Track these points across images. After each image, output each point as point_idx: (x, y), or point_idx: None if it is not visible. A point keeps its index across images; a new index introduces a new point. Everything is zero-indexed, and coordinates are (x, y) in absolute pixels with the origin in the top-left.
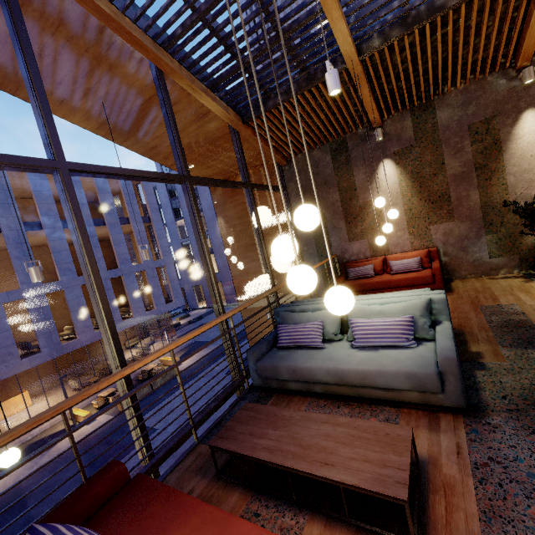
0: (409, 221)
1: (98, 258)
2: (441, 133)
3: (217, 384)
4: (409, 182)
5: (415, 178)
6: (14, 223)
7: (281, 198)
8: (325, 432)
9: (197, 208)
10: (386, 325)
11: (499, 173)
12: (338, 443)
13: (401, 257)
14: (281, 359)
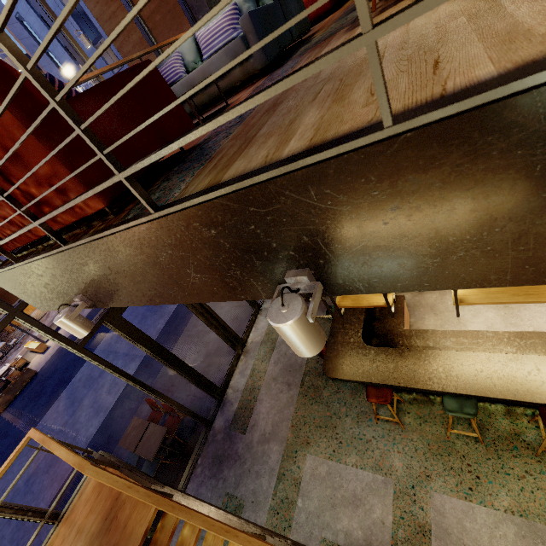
0: None
1: None
2: None
3: None
4: None
5: None
6: None
7: None
8: None
9: None
10: (217, 23)
11: None
12: None
13: None
14: None
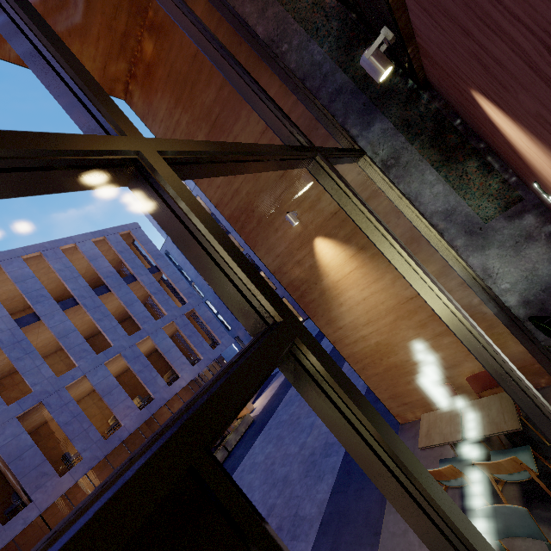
0: None
1: (113, 327)
2: None
3: (301, 408)
4: None
5: None
6: (4, 323)
7: (206, 4)
8: None
9: None
10: None
11: None
12: None
13: None
14: None
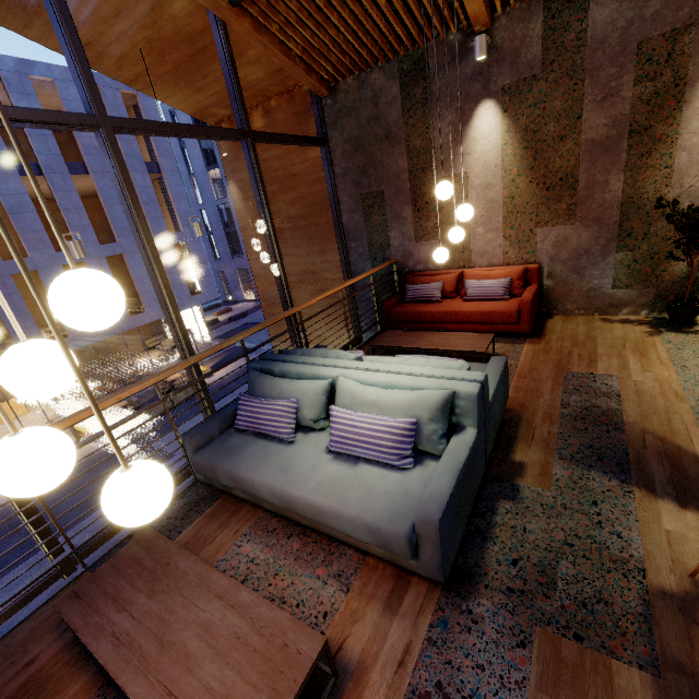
0: (507, 218)
1: (83, 226)
2: (589, 54)
3: None
4: (518, 148)
5: (528, 141)
6: None
7: (319, 157)
8: (208, 619)
9: (129, 181)
10: (373, 430)
11: (666, 145)
12: (210, 649)
13: (484, 276)
14: (226, 454)
